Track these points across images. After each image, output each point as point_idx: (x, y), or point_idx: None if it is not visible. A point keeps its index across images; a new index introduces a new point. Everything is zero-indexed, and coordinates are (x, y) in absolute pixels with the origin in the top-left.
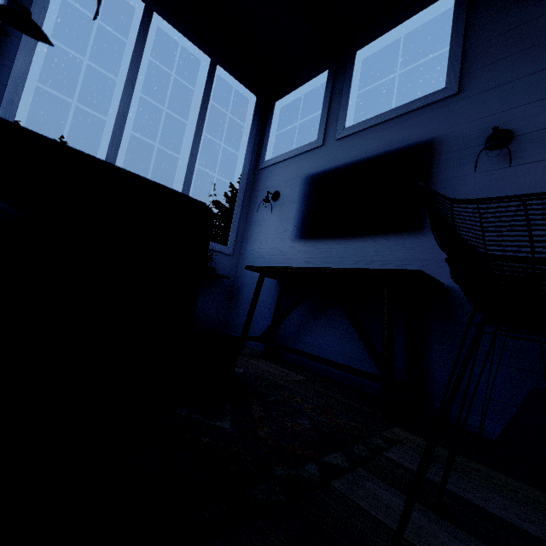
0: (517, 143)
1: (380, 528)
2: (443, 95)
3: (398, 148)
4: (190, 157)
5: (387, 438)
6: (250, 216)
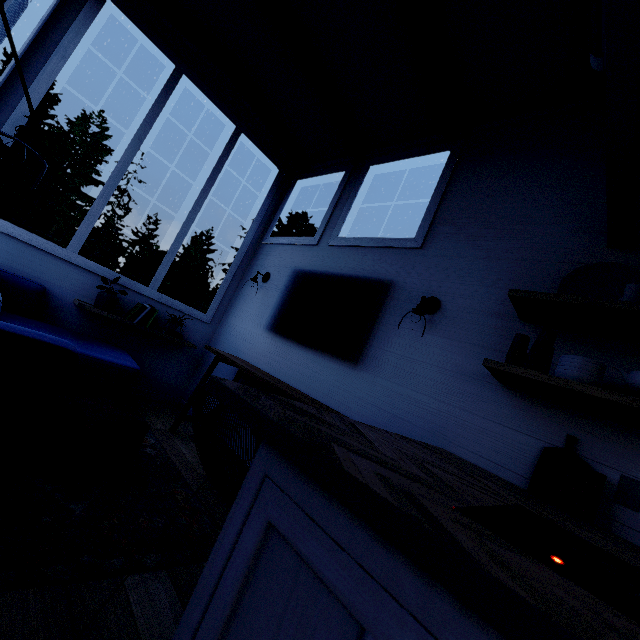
0: (440, 315)
1: (126, 616)
2: (410, 245)
3: (367, 277)
4: (187, 219)
5: None
6: (240, 288)
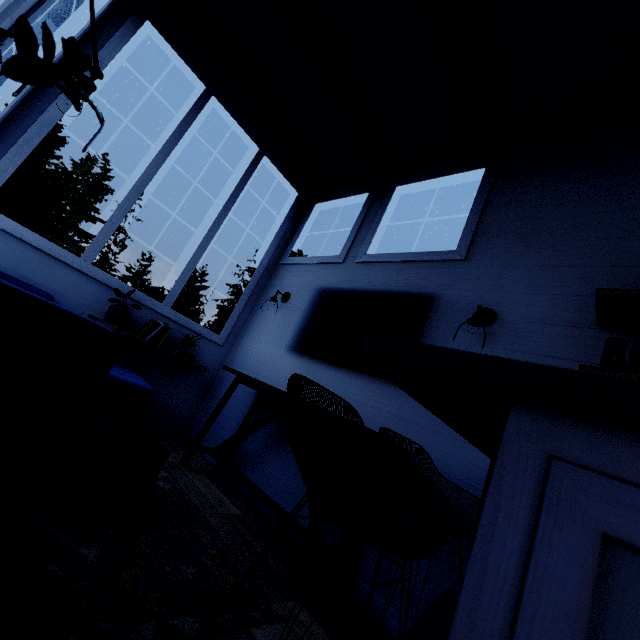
0: (498, 326)
1: None
2: (452, 257)
3: (404, 291)
4: (207, 235)
5: (271, 612)
6: (256, 309)
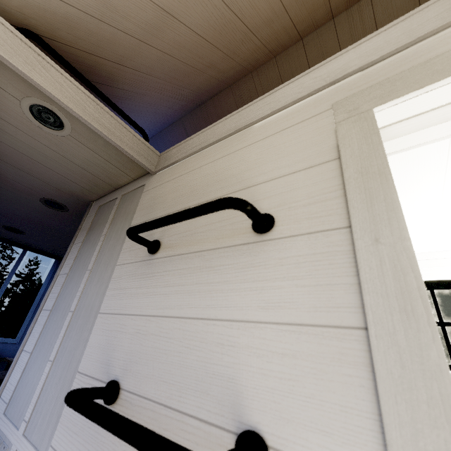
0: None
1: None
2: None
3: None
4: None
5: None
6: None
